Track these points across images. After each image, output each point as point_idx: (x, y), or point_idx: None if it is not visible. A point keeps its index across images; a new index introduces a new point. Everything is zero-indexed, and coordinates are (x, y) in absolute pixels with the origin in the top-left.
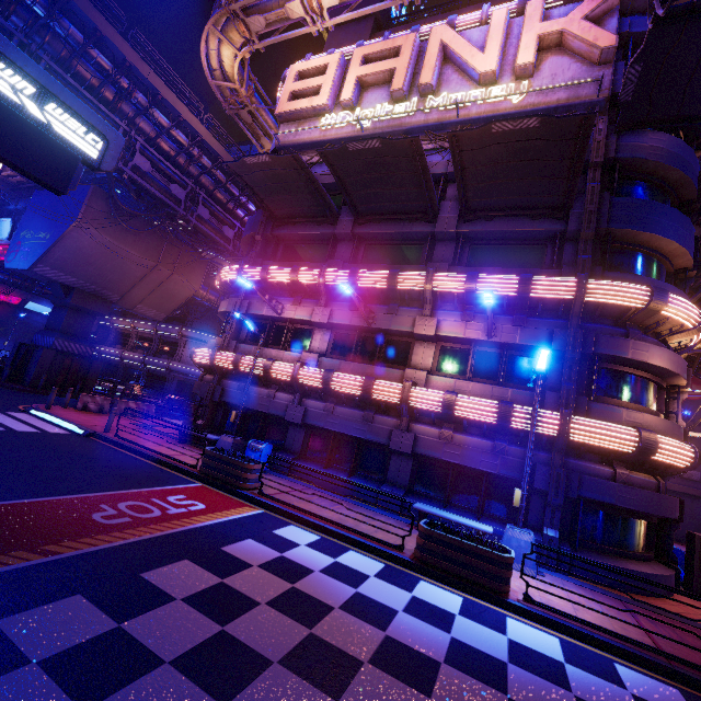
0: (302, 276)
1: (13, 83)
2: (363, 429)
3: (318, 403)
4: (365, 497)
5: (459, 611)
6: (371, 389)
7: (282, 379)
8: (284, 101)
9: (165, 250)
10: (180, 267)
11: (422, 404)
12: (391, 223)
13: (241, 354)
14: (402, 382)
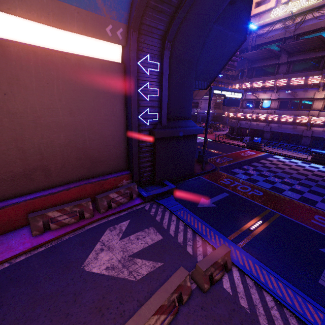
0: (267, 84)
1: (234, 95)
2: (292, 131)
3: (275, 125)
4: (293, 149)
5: (321, 167)
6: (296, 119)
7: (261, 119)
8: (252, 8)
9: None
10: None
11: (315, 122)
12: (306, 54)
13: (246, 113)
14: (308, 115)
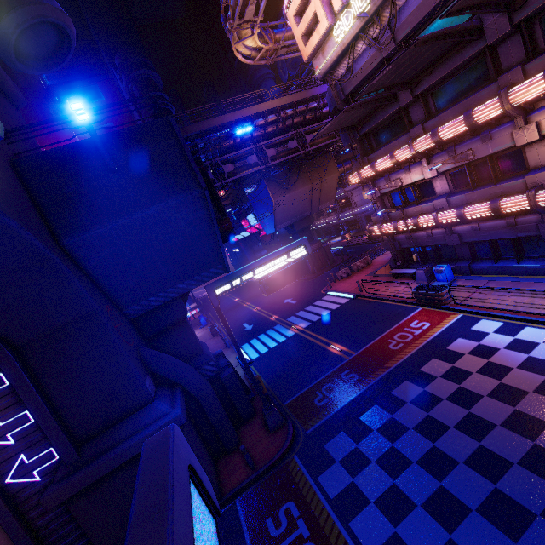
0: (399, 158)
1: (282, 260)
2: (511, 232)
3: (464, 228)
4: (539, 273)
5: None
6: (500, 209)
7: (429, 225)
8: (302, 48)
9: (309, 173)
10: (321, 173)
11: None
12: (441, 67)
13: (395, 223)
14: (527, 188)
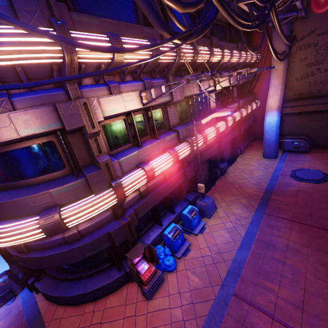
0: None
1: None
2: None
3: None
4: None
5: None
6: None
7: None
8: None
9: None
10: None
11: None
12: None
13: None
14: None
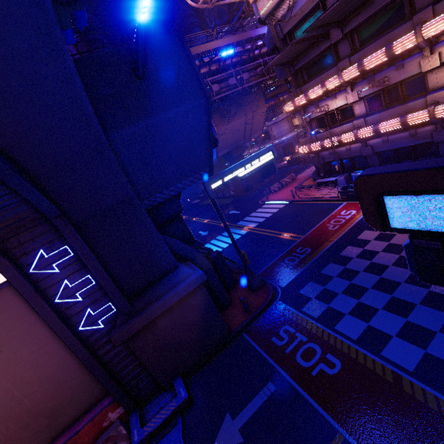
0: (329, 86)
1: (256, 163)
2: (411, 141)
3: (376, 141)
4: None
5: None
6: (407, 123)
7: (350, 141)
8: None
9: (243, 107)
10: (253, 108)
11: None
12: (368, 8)
13: (322, 141)
14: (427, 105)
